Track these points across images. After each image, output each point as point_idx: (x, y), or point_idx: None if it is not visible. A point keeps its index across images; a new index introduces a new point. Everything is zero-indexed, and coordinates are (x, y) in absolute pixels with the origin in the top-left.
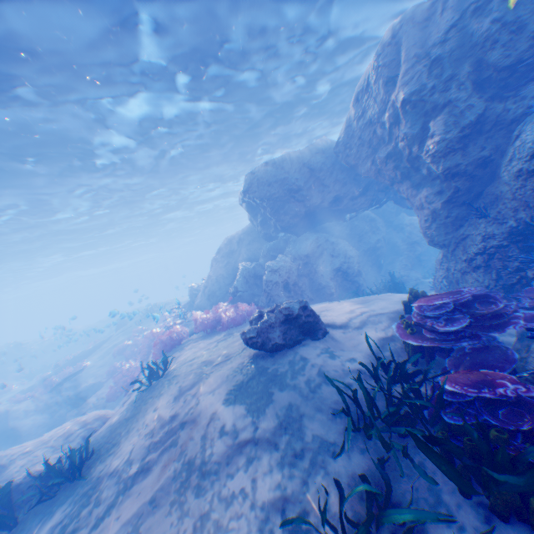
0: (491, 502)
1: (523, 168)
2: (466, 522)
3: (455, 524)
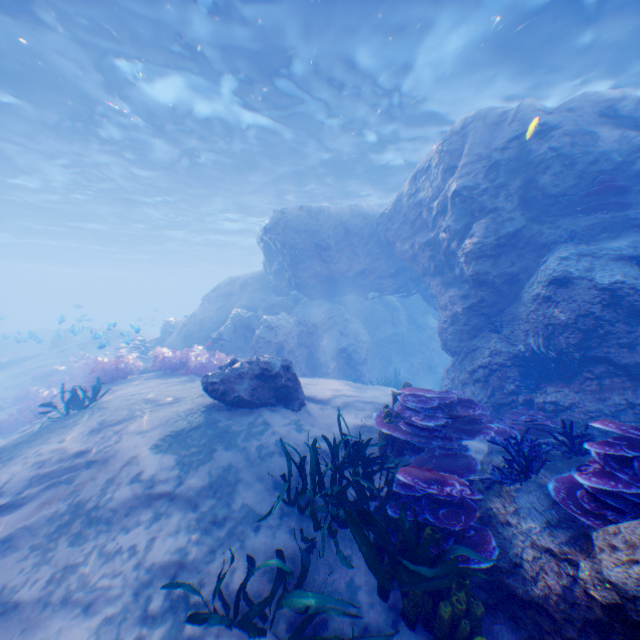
0: (404, 604)
1: (540, 293)
2: (373, 623)
3: (361, 623)
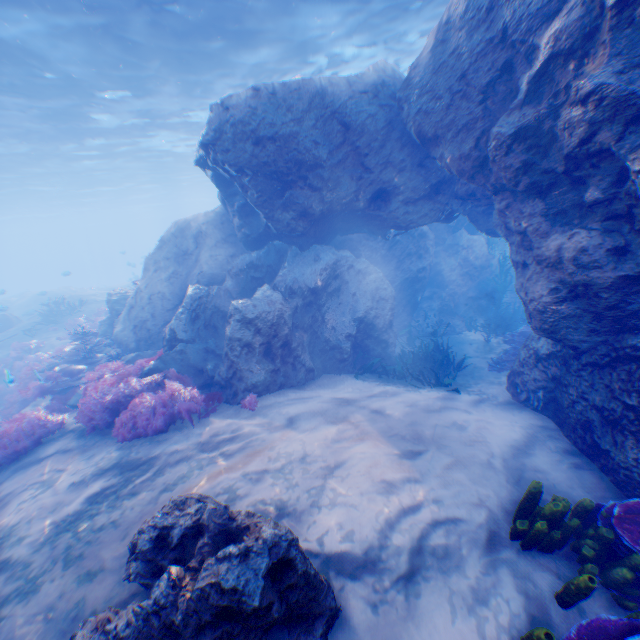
0: None
1: None
2: None
3: None
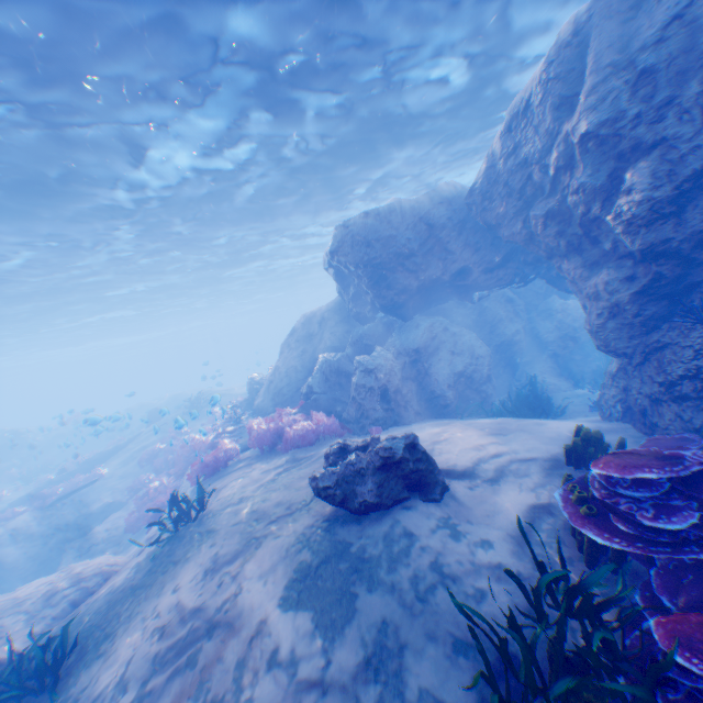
0: None
1: None
2: None
3: None
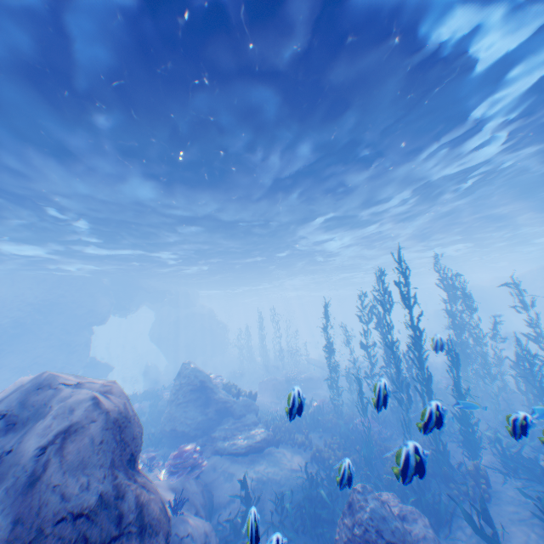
0: None
1: None
2: None
3: None
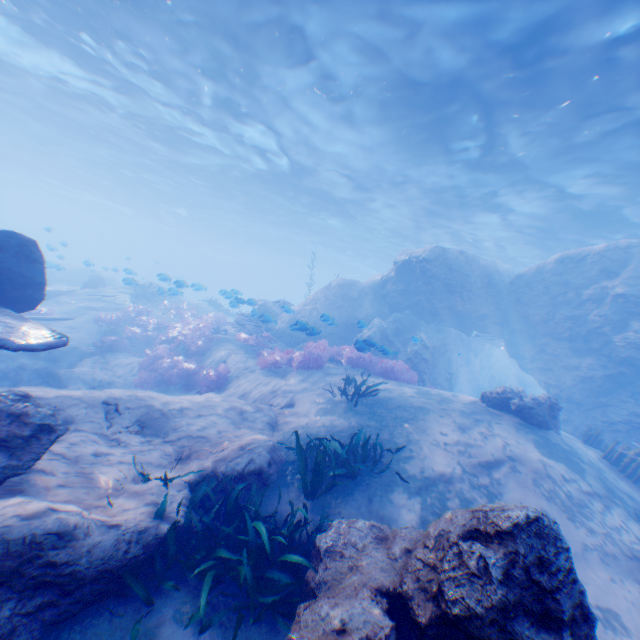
0: None
1: None
2: None
3: None
